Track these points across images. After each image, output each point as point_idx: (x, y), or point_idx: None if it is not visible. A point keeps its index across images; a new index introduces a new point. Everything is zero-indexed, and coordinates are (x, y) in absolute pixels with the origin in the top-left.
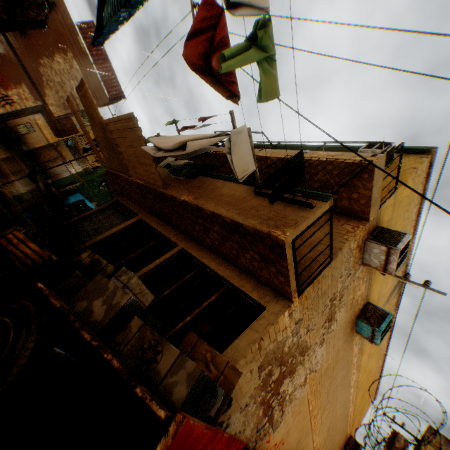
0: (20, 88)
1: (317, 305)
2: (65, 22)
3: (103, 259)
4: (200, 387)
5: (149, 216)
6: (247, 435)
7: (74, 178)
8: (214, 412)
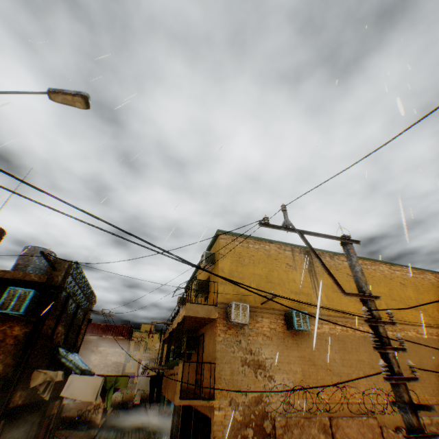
0: None
1: (235, 380)
2: None
3: None
4: None
5: None
6: None
7: None
8: None
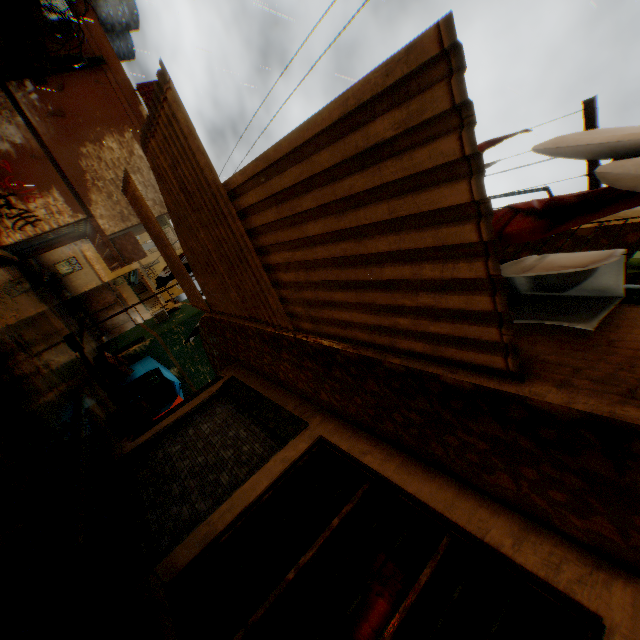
0: (49, 196)
1: None
2: (118, 86)
3: None
4: None
5: (344, 431)
6: None
7: (140, 331)
8: None
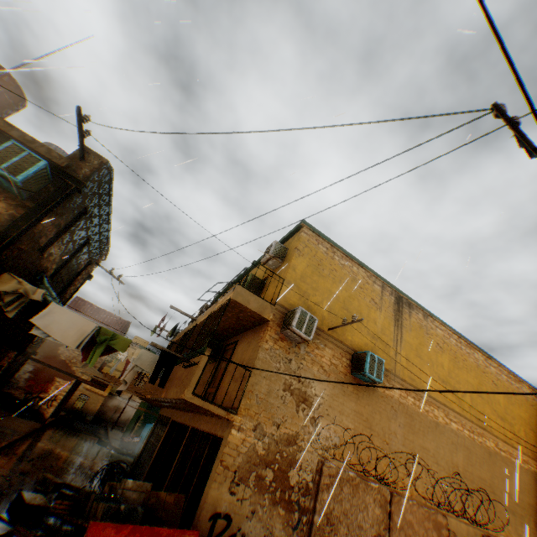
0: (56, 383)
1: (269, 404)
2: None
3: (115, 481)
4: (112, 509)
5: (176, 413)
6: (282, 536)
7: (138, 413)
8: (139, 518)
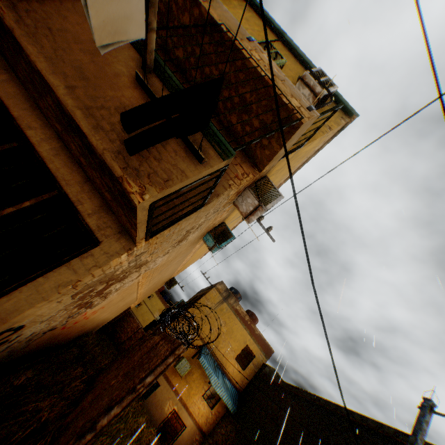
0: None
1: (169, 238)
2: None
3: None
4: None
5: None
6: (54, 325)
7: None
8: None
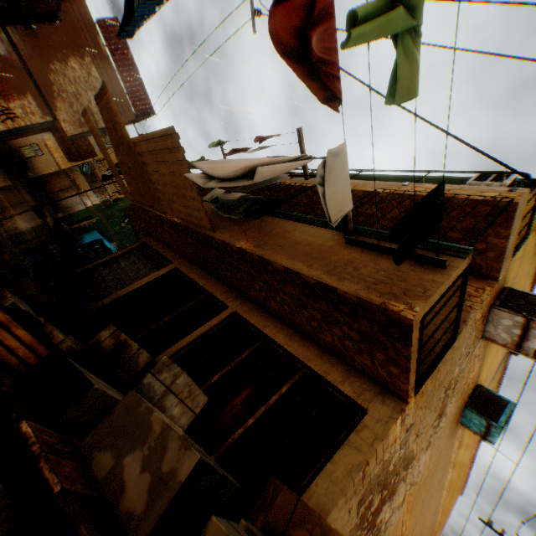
0: (25, 100)
1: (431, 401)
2: (82, 19)
3: (132, 342)
4: None
5: (187, 265)
6: None
7: (90, 212)
8: None
